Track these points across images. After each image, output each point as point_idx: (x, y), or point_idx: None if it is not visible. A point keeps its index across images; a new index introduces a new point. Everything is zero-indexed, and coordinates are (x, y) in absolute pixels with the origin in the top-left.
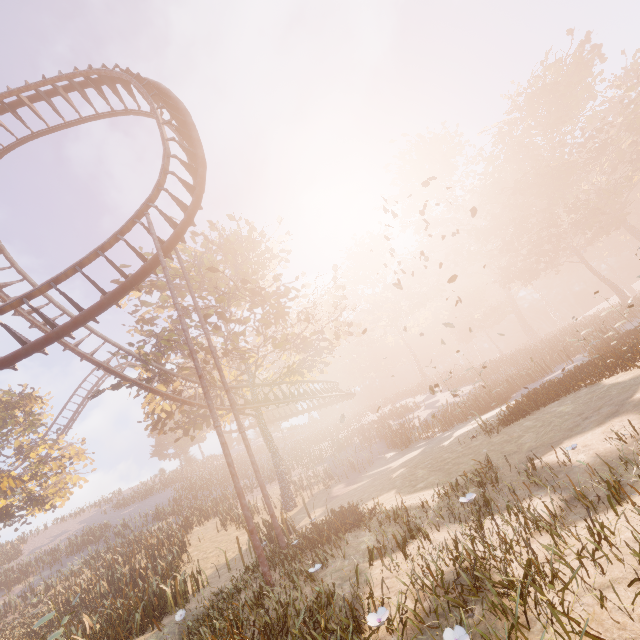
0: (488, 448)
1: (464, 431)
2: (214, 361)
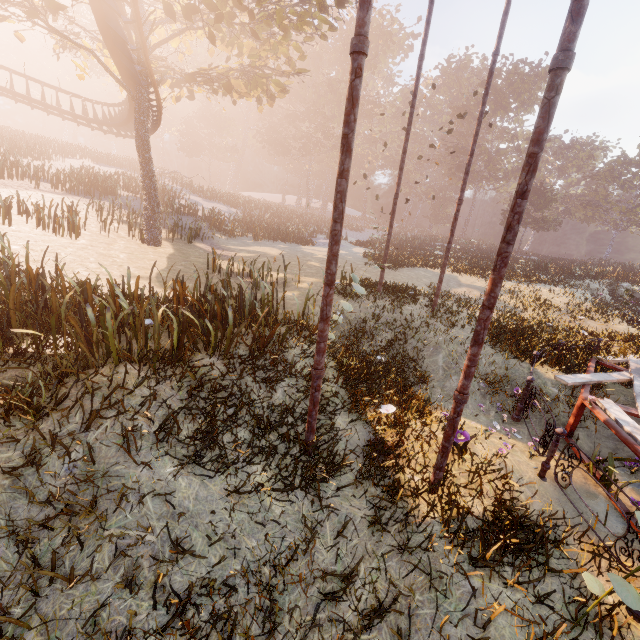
0: (406, 277)
1: (324, 254)
2: (413, 110)
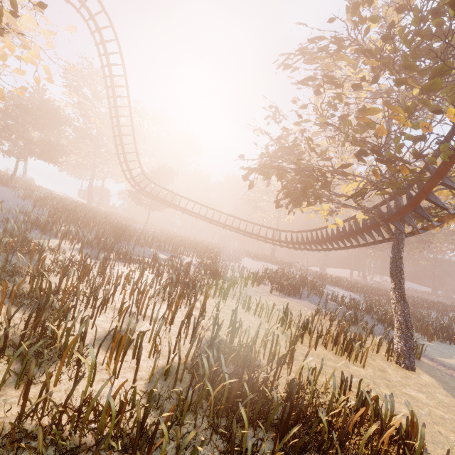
0: None
1: None
2: None
